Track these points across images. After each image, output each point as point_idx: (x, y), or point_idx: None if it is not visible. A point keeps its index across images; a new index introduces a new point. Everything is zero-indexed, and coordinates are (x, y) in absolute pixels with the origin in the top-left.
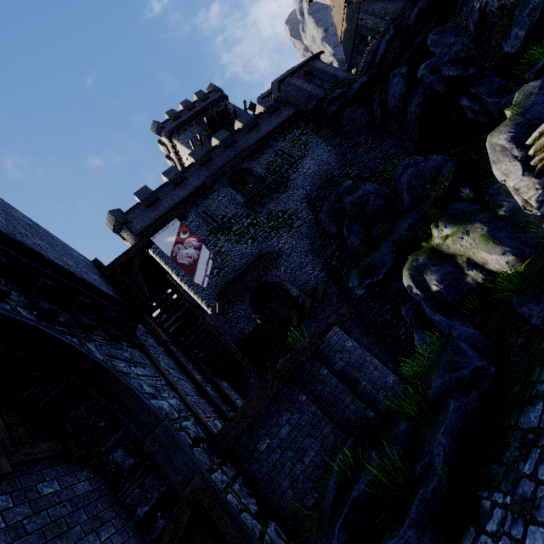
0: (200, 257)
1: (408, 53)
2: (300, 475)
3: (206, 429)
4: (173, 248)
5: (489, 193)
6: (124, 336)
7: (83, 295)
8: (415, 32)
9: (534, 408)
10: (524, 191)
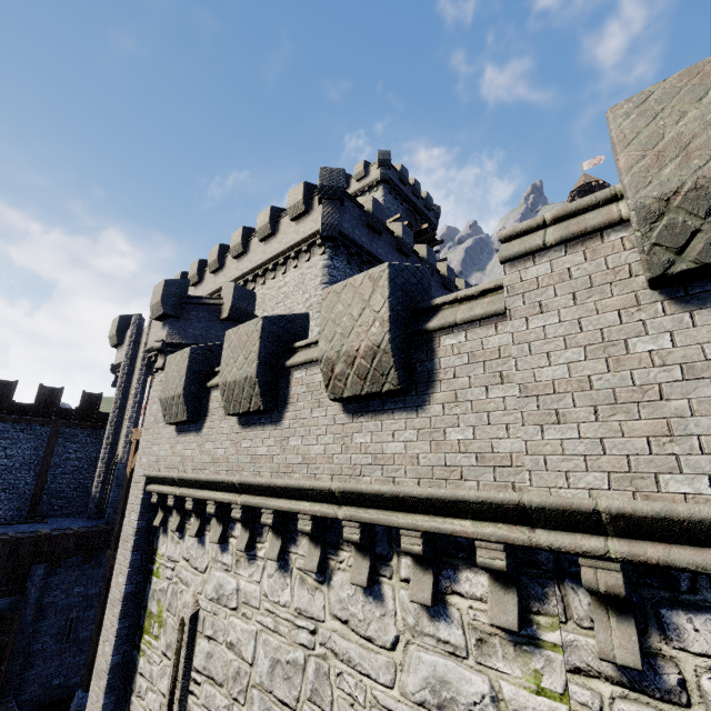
0: None
1: None
2: None
3: None
4: None
5: None
6: None
7: None
8: None
9: None
10: None
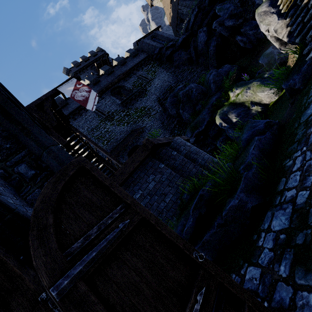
0: (90, 96)
1: (206, 20)
2: (164, 209)
3: None
4: (72, 92)
5: (257, 72)
6: None
7: (0, 89)
8: (209, 10)
9: (309, 108)
10: (279, 32)
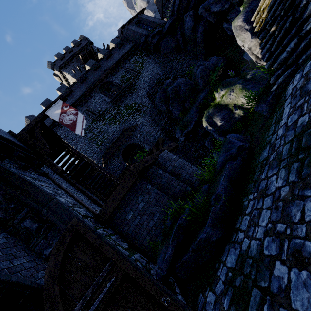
0: (77, 119)
1: (192, 3)
2: (152, 227)
3: (94, 214)
4: (60, 116)
5: (242, 70)
6: (33, 169)
7: None
8: None
9: (265, 149)
10: (253, 49)
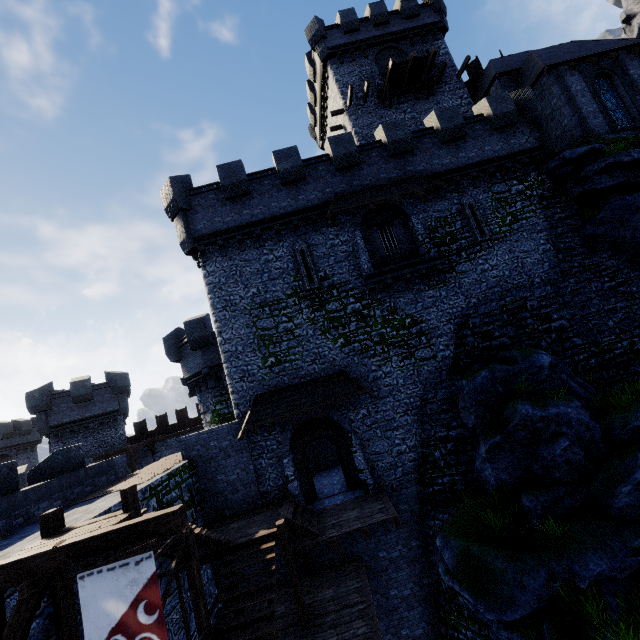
0: None
1: None
2: None
3: None
4: (107, 639)
5: None
6: None
7: None
8: None
9: None
10: None
